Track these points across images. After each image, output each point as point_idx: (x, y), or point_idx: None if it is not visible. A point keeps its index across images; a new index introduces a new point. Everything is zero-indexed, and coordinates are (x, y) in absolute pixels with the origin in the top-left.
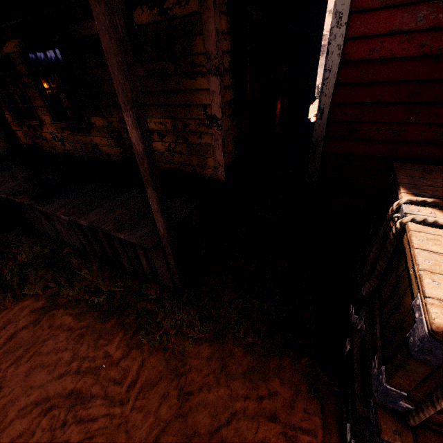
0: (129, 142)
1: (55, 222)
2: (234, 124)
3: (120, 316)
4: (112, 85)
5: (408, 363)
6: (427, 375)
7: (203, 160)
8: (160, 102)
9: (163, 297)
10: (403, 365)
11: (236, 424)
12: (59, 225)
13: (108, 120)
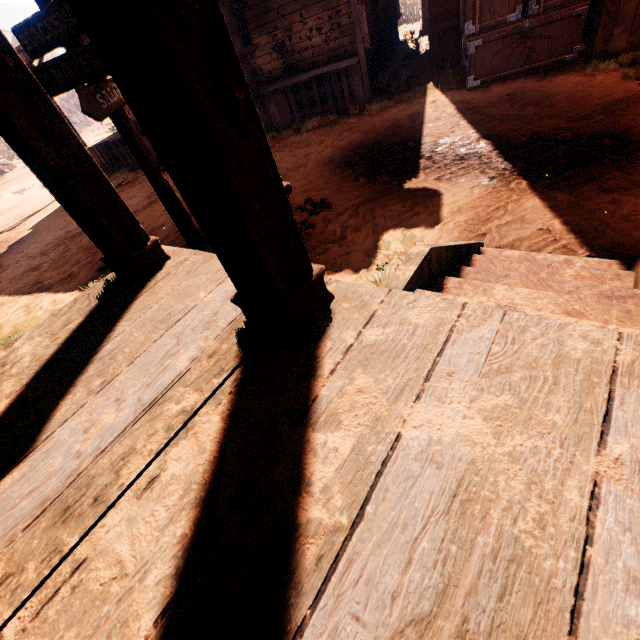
0: (291, 50)
1: (270, 106)
2: (367, 5)
3: (344, 120)
4: (279, 0)
5: (468, 2)
6: (473, 5)
7: (353, 37)
8: (318, 0)
9: (362, 110)
10: (467, 5)
11: (423, 104)
12: (274, 108)
13: (273, 35)
